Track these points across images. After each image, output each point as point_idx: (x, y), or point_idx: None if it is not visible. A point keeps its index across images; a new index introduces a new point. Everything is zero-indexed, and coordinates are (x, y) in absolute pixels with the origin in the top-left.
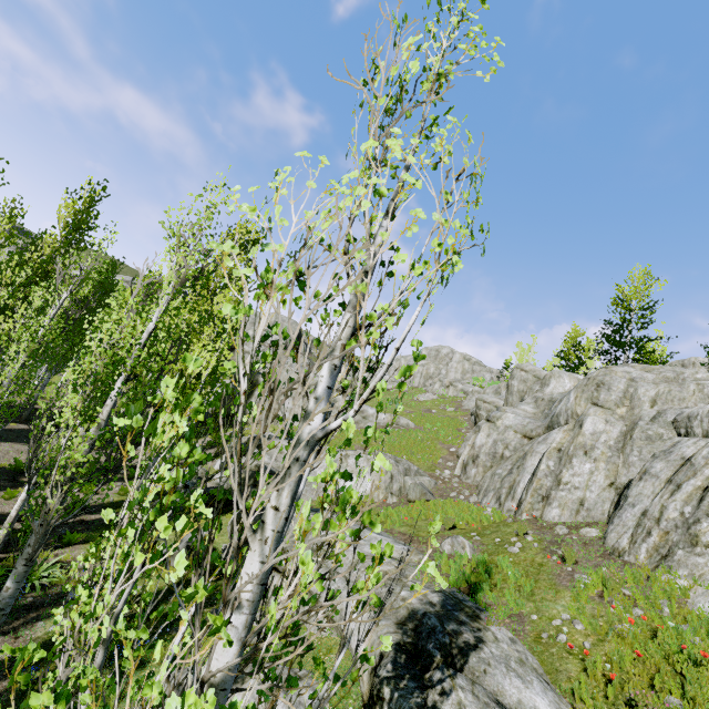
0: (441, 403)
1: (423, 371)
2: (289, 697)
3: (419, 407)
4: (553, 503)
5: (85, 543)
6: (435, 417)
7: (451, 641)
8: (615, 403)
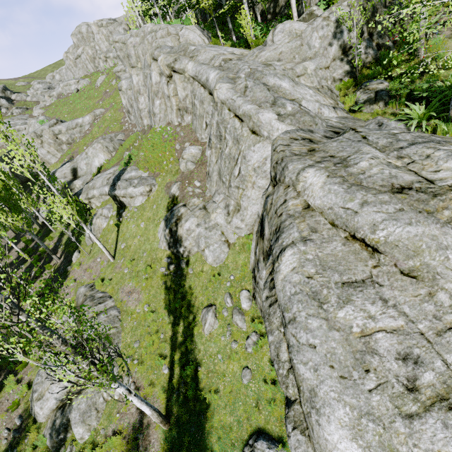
0: (109, 80)
1: (87, 57)
2: (105, 208)
3: (100, 94)
4: (144, 119)
5: (45, 241)
6: (110, 95)
7: (118, 178)
8: (136, 63)
